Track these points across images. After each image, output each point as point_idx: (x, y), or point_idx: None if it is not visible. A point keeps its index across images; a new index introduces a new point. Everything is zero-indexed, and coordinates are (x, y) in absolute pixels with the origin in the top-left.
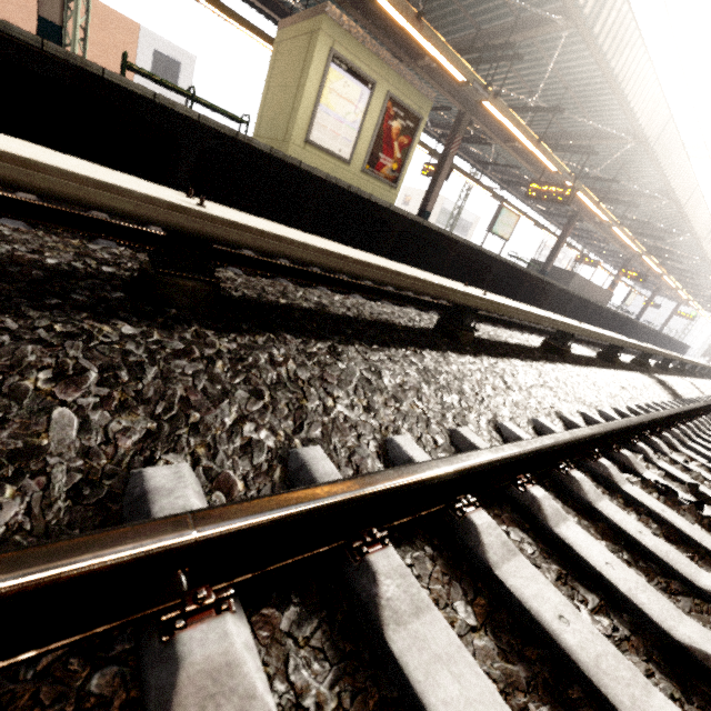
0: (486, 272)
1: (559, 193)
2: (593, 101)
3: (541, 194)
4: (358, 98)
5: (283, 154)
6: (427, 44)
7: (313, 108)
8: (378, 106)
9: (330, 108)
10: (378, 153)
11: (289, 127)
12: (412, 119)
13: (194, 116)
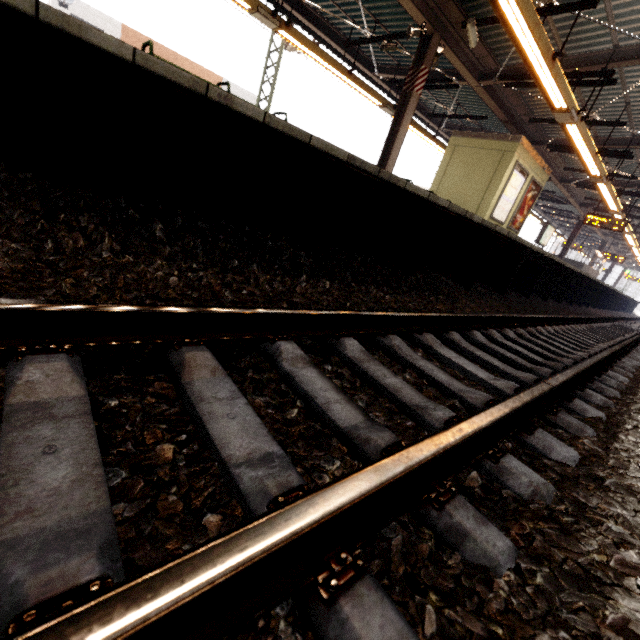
0: (577, 287)
1: (613, 224)
2: None
3: (597, 224)
4: (518, 185)
5: (551, 255)
6: (588, 162)
7: (499, 197)
8: (525, 186)
9: (505, 195)
10: (516, 215)
11: (480, 209)
12: (537, 189)
13: (536, 249)
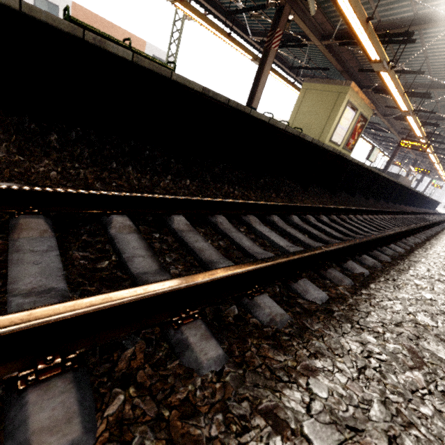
0: (392, 190)
1: (419, 146)
2: None
3: (408, 146)
4: (350, 117)
5: (369, 167)
6: (399, 100)
7: (336, 126)
8: (355, 118)
9: (341, 124)
10: (349, 139)
11: (322, 134)
12: (364, 121)
13: (357, 162)
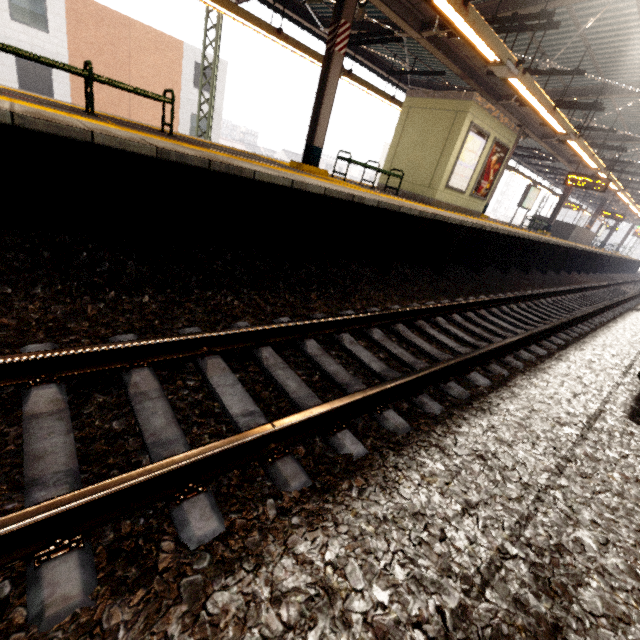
0: (551, 255)
1: (595, 184)
2: (635, 119)
3: (579, 184)
4: (478, 148)
5: (495, 229)
6: (549, 118)
7: (454, 164)
8: (487, 149)
9: (462, 160)
10: (480, 181)
11: (434, 178)
12: (504, 151)
13: (470, 225)
